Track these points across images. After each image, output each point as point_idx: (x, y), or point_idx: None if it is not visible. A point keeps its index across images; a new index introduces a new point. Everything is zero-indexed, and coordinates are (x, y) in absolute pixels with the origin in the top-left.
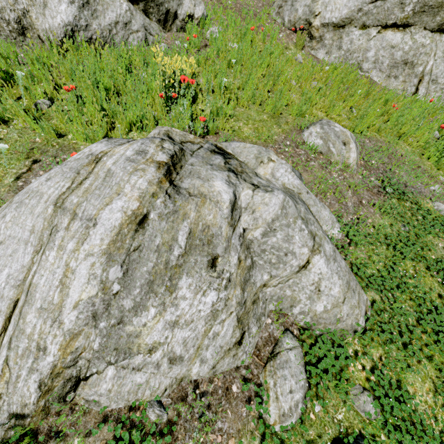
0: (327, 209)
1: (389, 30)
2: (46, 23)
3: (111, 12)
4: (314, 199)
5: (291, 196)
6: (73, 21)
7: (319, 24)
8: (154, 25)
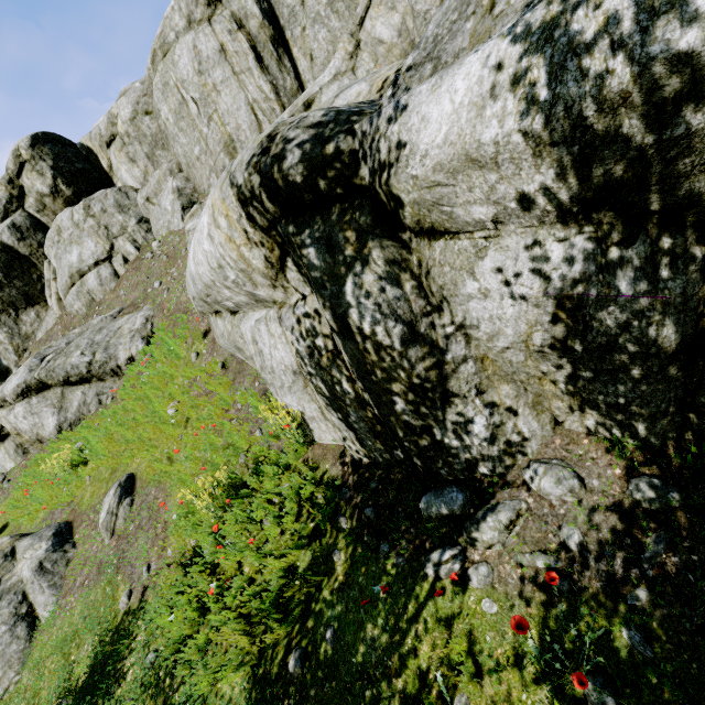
0: (46, 593)
1: (217, 317)
2: (48, 432)
3: (75, 401)
4: (35, 587)
5: (1, 595)
6: (58, 422)
7: (200, 315)
8: (108, 383)
